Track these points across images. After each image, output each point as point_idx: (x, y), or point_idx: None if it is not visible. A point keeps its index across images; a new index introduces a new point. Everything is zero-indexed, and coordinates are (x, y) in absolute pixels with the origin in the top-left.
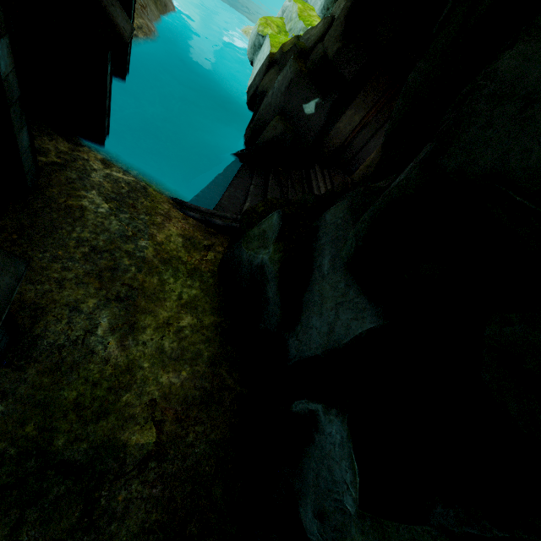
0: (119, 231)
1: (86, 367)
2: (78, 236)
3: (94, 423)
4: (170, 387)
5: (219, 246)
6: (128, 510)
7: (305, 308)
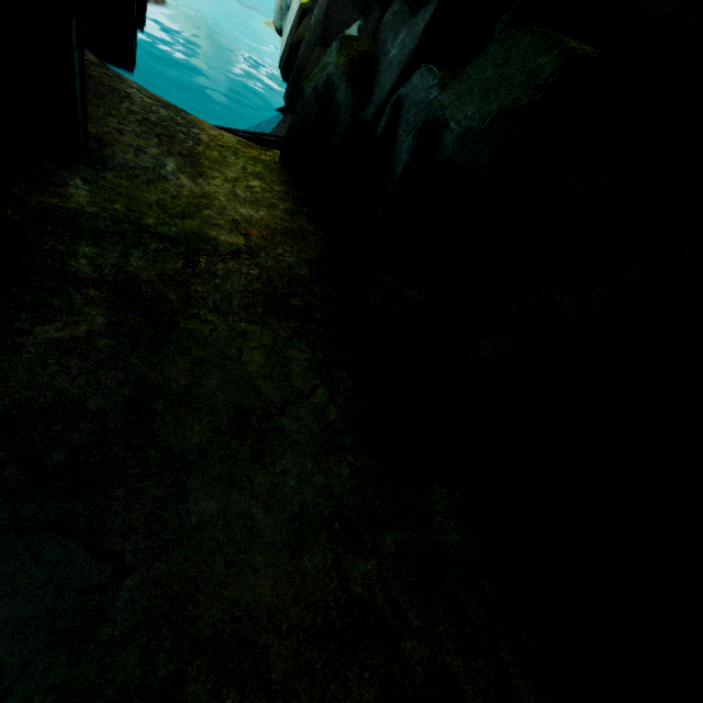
0: (169, 117)
1: (162, 185)
2: (128, 108)
3: (180, 219)
4: (250, 217)
5: (276, 151)
6: (229, 276)
7: (376, 85)
